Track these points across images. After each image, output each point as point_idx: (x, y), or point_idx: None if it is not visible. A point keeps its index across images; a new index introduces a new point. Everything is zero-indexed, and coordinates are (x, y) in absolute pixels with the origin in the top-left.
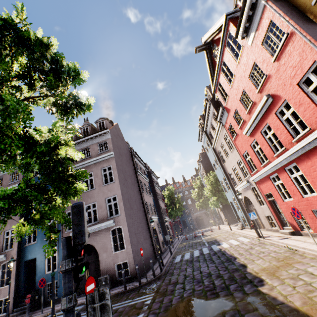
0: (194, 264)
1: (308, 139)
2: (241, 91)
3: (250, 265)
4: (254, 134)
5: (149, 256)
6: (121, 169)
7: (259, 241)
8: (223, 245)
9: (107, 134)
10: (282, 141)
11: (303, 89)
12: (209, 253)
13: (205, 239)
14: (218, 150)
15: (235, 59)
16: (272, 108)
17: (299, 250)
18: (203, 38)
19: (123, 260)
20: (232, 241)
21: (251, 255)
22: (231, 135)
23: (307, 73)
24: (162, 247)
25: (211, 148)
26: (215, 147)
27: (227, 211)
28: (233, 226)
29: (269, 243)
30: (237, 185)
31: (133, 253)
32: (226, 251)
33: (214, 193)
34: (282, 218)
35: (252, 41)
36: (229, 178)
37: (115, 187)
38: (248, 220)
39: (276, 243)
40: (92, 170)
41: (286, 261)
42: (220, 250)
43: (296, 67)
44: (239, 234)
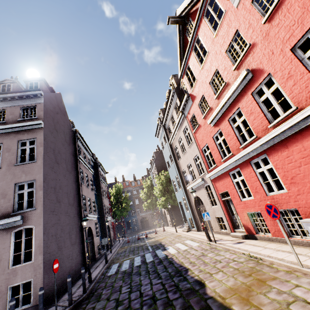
0: (133, 278)
1: (294, 120)
2: (213, 72)
3: (209, 282)
4: (220, 124)
5: (75, 267)
6: (51, 147)
7: (210, 246)
8: (169, 250)
9: (39, 98)
10: (254, 128)
11: (297, 57)
12: (153, 262)
13: (149, 242)
14: (174, 146)
15: (212, 31)
16: (249, 87)
17: (265, 260)
18: (178, 11)
19: (25, 279)
20: (179, 246)
21: (206, 265)
22: (192, 127)
23: (308, 31)
24: (97, 252)
25: (168, 143)
26: (172, 142)
27: (173, 213)
28: (177, 227)
29: (222, 249)
30: (189, 184)
31: (45, 267)
32: (174, 258)
33: (163, 194)
34: (234, 219)
35: (240, 1)
36: (182, 176)
37: (35, 169)
38: (196, 221)
39: (232, 249)
40: (3, 141)
41: (256, 277)
42: (167, 257)
43: (295, 24)
44: (186, 237)
